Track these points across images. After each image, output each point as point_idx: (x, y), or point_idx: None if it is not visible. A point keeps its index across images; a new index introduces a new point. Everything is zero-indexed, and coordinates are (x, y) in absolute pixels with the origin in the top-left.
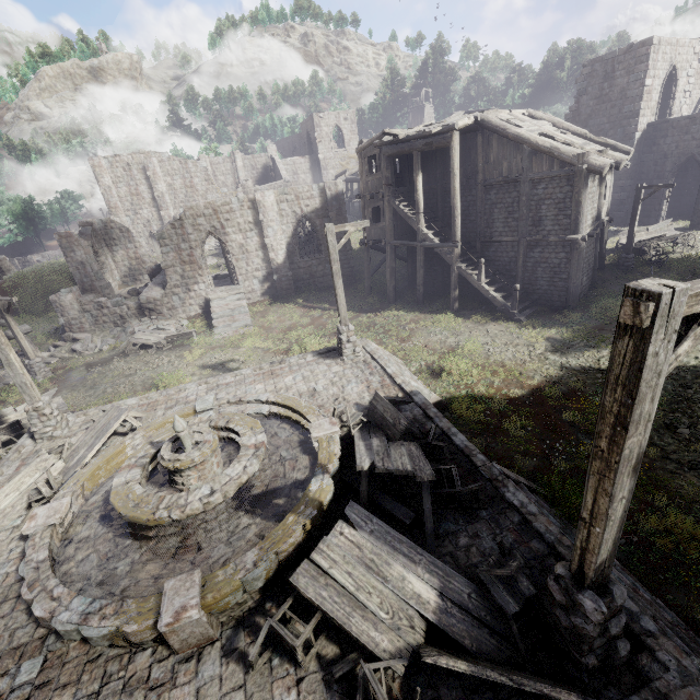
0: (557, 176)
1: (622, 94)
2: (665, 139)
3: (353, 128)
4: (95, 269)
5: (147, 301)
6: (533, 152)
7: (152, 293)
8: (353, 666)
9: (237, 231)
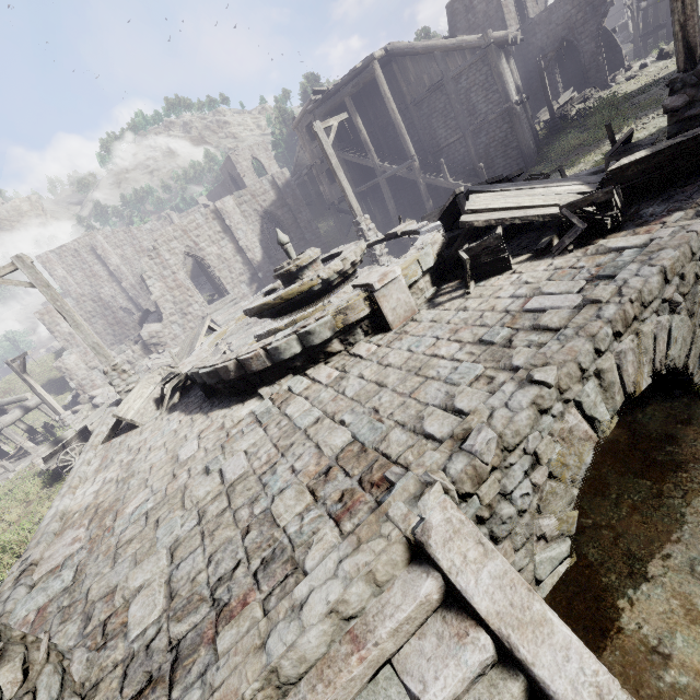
0: (472, 63)
1: (486, 16)
2: (536, 36)
3: (269, 155)
4: None
5: (149, 337)
6: (444, 55)
7: (152, 328)
8: (551, 240)
9: (211, 243)
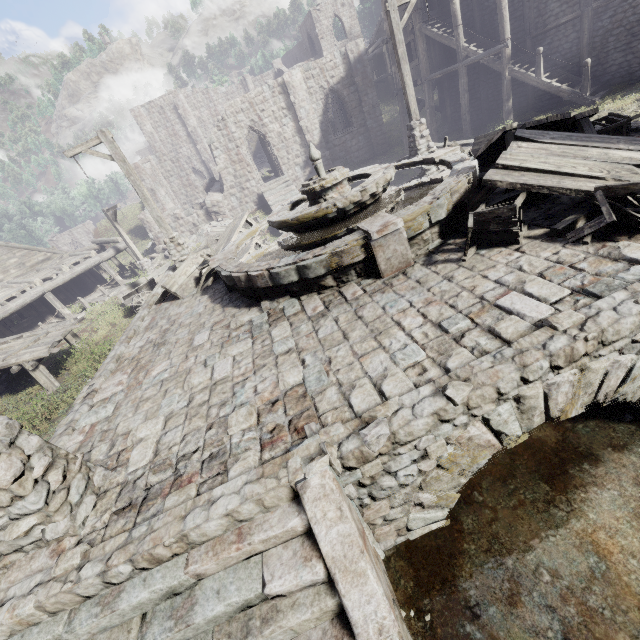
0: None
1: None
2: None
3: (352, 13)
4: (163, 194)
5: (211, 205)
6: None
7: (214, 197)
8: (575, 220)
9: (273, 120)
